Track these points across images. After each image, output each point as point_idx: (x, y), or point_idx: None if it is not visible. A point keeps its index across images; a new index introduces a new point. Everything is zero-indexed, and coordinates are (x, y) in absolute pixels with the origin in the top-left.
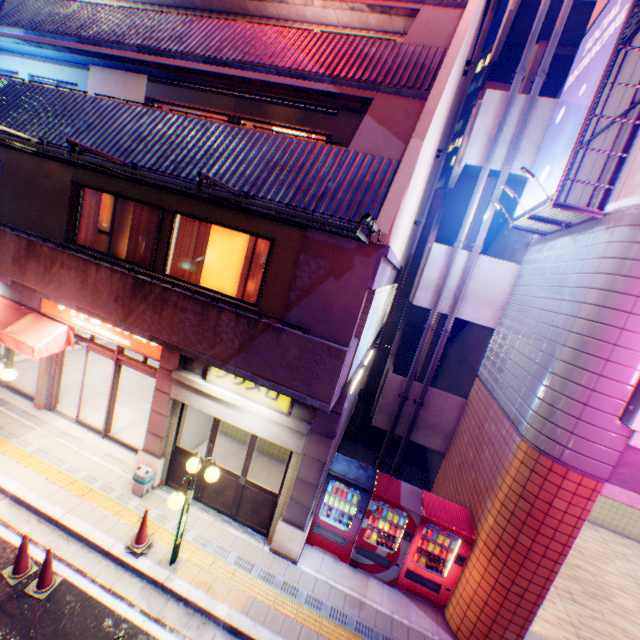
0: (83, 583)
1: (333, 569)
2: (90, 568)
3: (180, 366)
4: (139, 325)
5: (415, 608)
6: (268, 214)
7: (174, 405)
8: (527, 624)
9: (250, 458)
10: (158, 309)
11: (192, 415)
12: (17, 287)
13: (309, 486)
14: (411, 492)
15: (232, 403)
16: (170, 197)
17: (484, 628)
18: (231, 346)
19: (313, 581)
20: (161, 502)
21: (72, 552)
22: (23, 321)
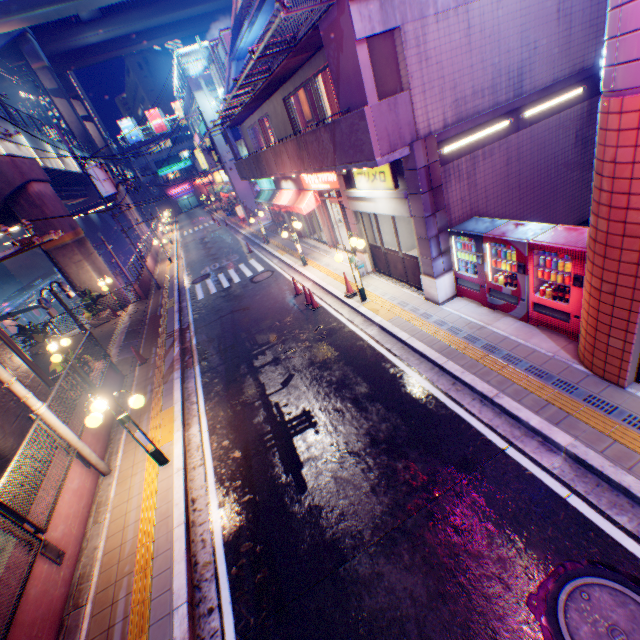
0: (327, 308)
1: (470, 311)
2: (331, 304)
3: (347, 188)
4: (308, 168)
5: (541, 337)
6: (302, 39)
7: (356, 216)
8: (631, 328)
9: (397, 237)
10: (307, 152)
11: (385, 226)
12: (295, 182)
13: (424, 242)
14: (534, 230)
15: (370, 198)
16: (305, 70)
17: (590, 341)
18: (331, 153)
19: (446, 315)
20: (369, 280)
21: (327, 299)
22: (299, 198)
